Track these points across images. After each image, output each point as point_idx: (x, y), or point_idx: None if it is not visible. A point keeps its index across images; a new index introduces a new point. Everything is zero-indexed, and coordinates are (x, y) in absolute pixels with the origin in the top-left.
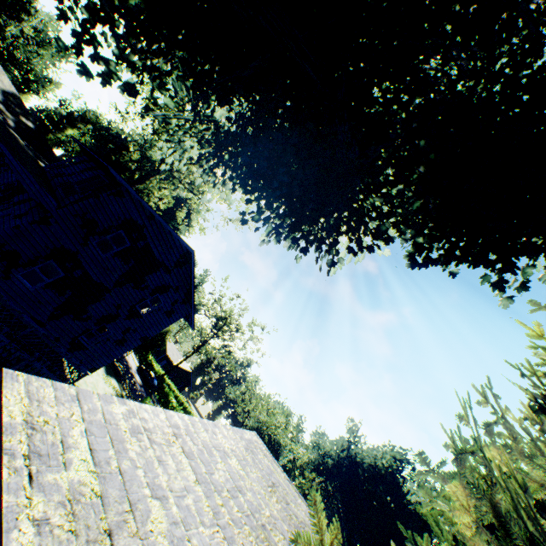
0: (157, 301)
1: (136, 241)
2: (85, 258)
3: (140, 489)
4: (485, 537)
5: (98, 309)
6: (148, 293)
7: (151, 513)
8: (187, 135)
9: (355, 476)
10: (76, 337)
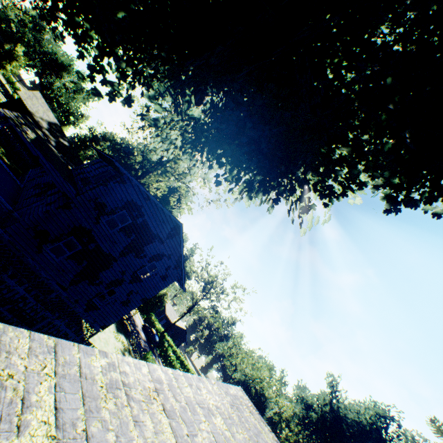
0: (155, 268)
1: (136, 218)
2: (97, 233)
3: None
4: None
5: (107, 275)
6: (146, 261)
7: None
8: (172, 130)
9: (340, 431)
10: (91, 299)
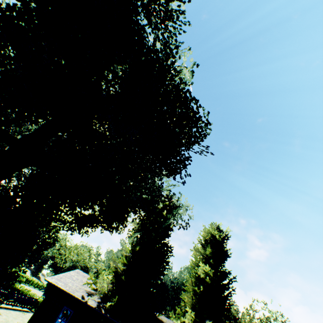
0: None
1: None
2: None
3: (66, 282)
4: (114, 266)
5: None
6: None
7: (69, 284)
8: None
9: None
10: None
